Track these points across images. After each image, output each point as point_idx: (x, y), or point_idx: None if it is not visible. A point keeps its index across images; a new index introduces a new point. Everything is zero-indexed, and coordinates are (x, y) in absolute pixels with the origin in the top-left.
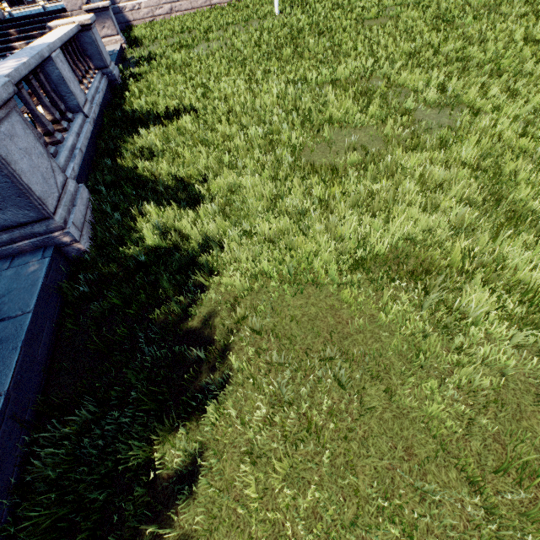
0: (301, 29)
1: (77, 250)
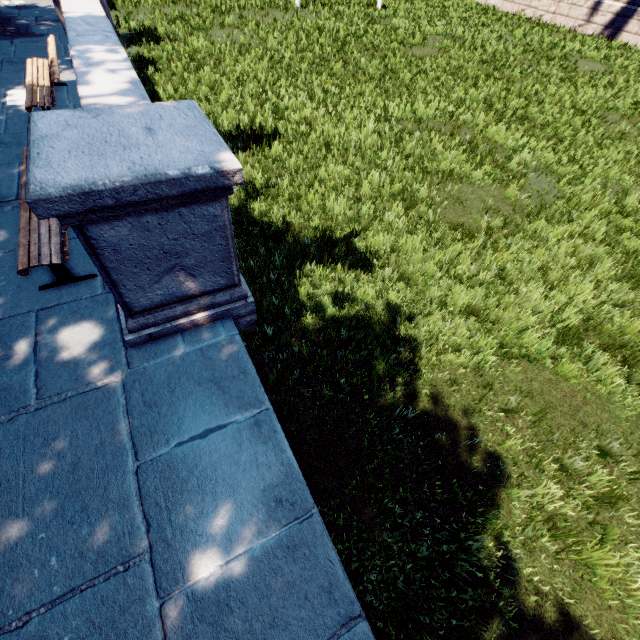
0: (344, 39)
1: (247, 321)
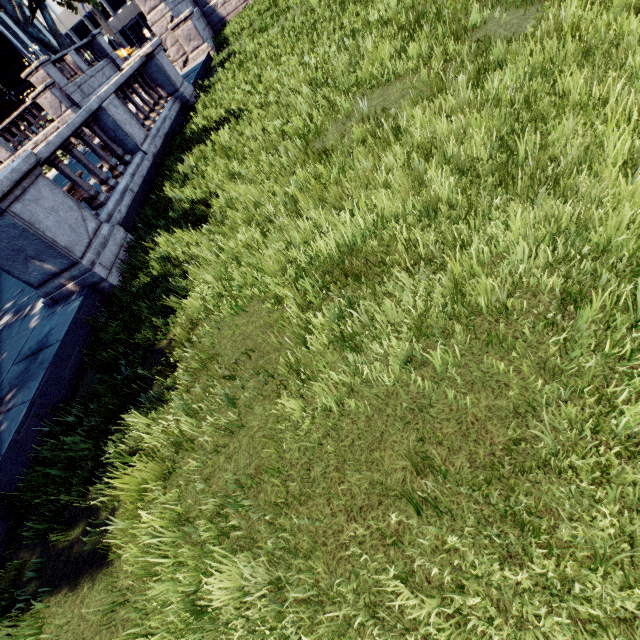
0: None
1: (109, 286)
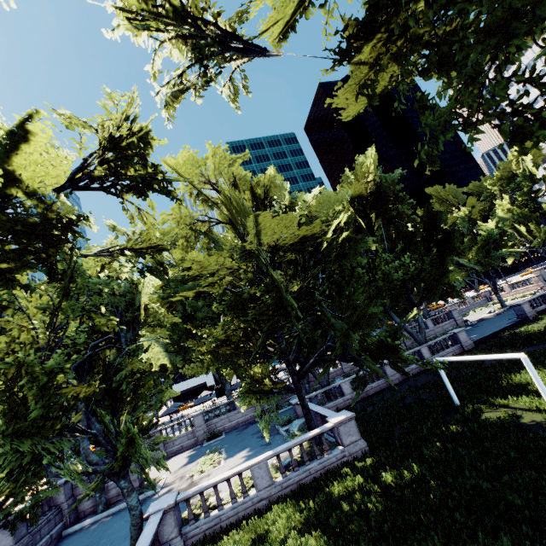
0: None
1: (528, 318)
